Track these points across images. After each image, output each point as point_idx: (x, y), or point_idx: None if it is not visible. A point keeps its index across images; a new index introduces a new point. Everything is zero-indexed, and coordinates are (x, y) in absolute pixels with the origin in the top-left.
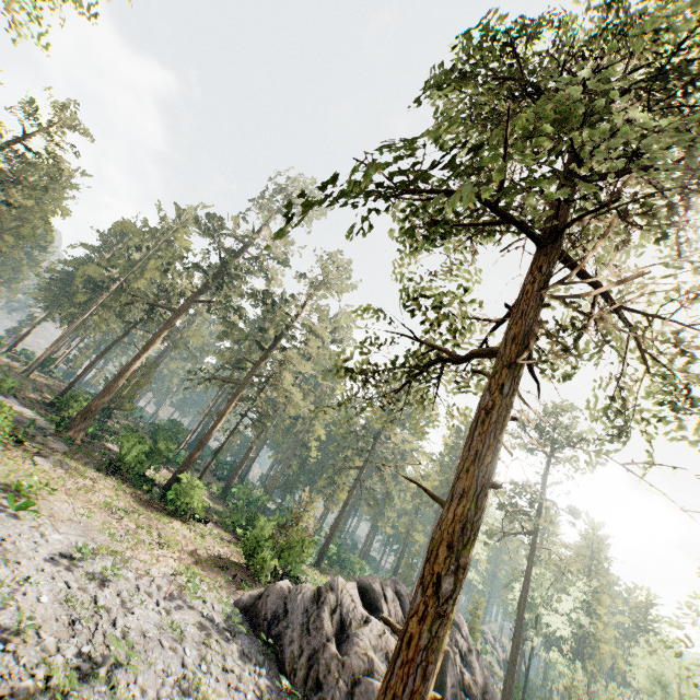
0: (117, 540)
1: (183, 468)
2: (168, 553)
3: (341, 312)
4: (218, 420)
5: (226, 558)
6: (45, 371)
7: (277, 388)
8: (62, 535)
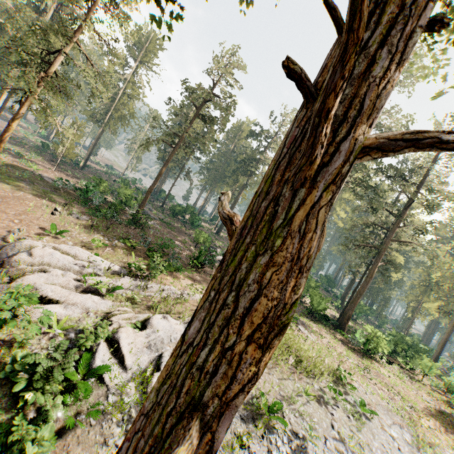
0: (407, 421)
1: (350, 312)
2: (426, 421)
3: (424, 158)
4: (369, 278)
5: (445, 413)
6: (213, 224)
7: (416, 251)
8: (392, 429)
